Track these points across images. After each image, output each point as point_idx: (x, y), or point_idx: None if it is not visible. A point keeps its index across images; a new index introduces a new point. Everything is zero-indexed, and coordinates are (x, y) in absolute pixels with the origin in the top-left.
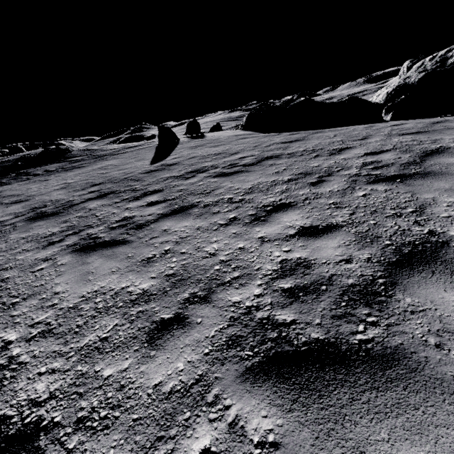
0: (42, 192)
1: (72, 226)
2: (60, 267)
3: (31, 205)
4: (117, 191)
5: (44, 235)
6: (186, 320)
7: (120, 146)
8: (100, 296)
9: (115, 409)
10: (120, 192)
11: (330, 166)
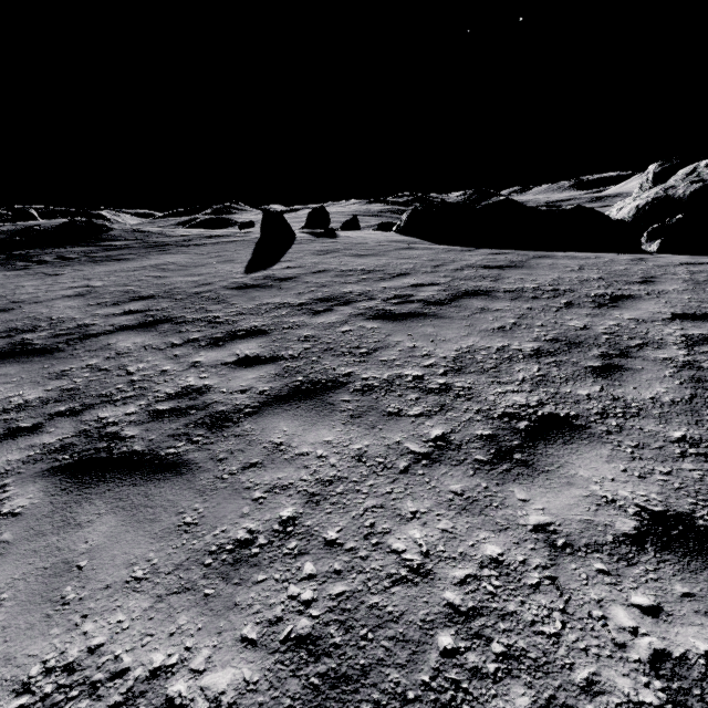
0: (39, 298)
1: (71, 391)
2: (5, 523)
3: (10, 322)
4: (178, 318)
5: (5, 403)
6: None
7: (195, 232)
8: (77, 699)
9: None
10: (183, 322)
11: (614, 332)
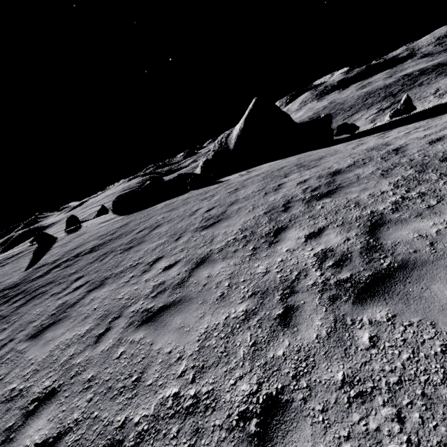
0: None
1: None
2: None
3: None
4: None
5: None
6: (14, 339)
7: (3, 257)
8: None
9: None
10: None
11: (118, 245)
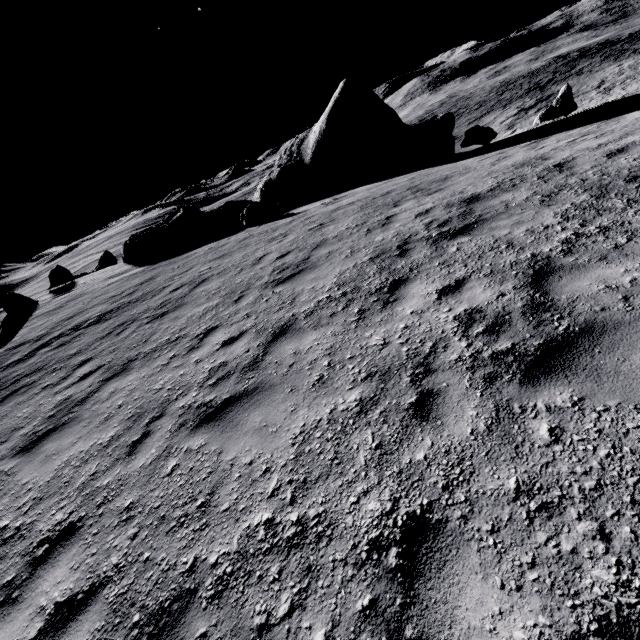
0: None
1: None
2: None
3: None
4: None
5: None
6: None
7: None
8: None
9: None
10: None
11: (142, 311)
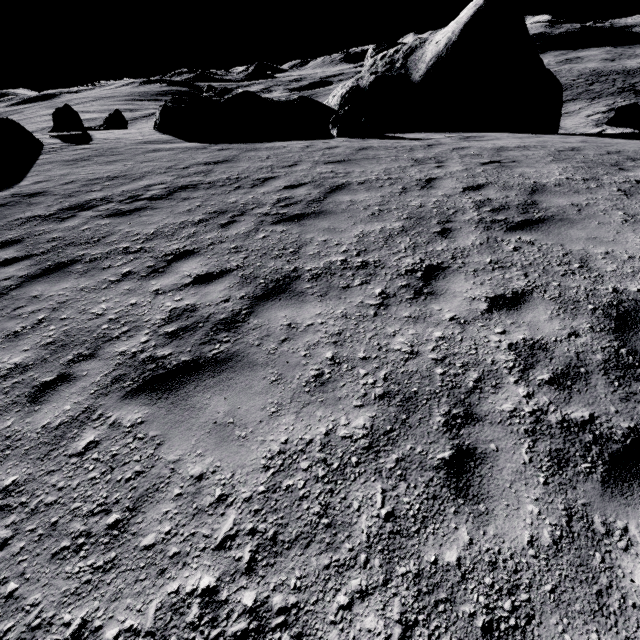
0: None
1: None
2: None
3: None
4: None
5: None
6: (71, 376)
7: None
8: None
9: (6, 451)
10: None
11: (247, 202)
